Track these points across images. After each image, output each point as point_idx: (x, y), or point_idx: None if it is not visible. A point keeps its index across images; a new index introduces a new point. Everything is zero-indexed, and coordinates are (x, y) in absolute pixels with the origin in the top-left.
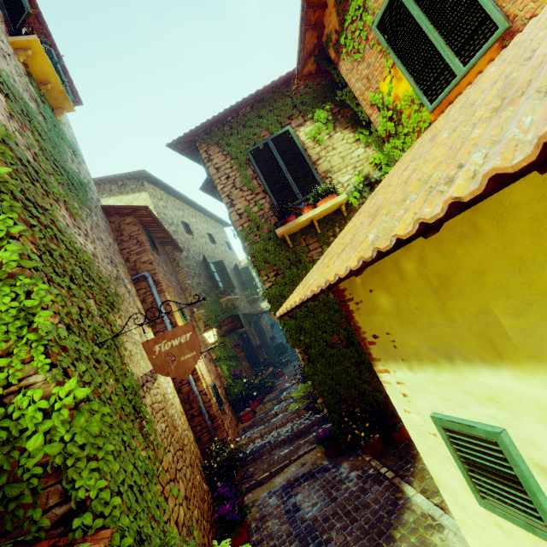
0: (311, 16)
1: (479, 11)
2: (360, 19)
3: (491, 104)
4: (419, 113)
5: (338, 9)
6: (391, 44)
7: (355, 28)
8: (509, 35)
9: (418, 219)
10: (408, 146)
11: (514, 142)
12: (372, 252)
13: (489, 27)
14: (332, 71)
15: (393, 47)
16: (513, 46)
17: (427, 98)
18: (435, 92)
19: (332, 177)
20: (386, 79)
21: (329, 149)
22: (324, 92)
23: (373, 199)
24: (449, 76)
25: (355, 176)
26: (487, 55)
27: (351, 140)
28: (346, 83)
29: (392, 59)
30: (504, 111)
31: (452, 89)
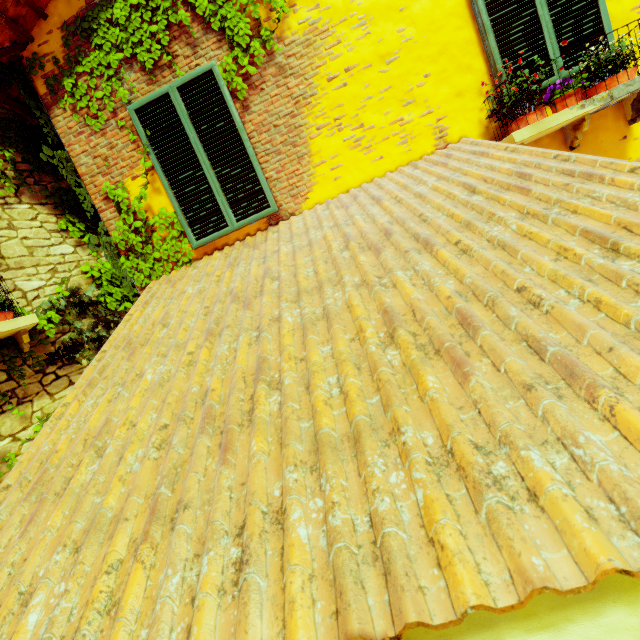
0: (9, 3)
1: (256, 181)
2: (107, 81)
3: (375, 322)
4: (179, 242)
5: (69, 40)
6: (154, 145)
7: (96, 85)
8: (276, 217)
9: (543, 587)
10: (157, 274)
11: (638, 485)
12: (401, 629)
13: (263, 201)
14: (38, 111)
15: (156, 150)
16: (297, 236)
17: (193, 231)
18: (203, 230)
19: (1, 274)
20: (138, 180)
21: (1, 225)
22: (3, 127)
23: (143, 361)
24: (221, 222)
25: (54, 285)
26: (257, 223)
27: (52, 226)
28: (52, 139)
29: (153, 163)
30: (477, 376)
31: (222, 236)
